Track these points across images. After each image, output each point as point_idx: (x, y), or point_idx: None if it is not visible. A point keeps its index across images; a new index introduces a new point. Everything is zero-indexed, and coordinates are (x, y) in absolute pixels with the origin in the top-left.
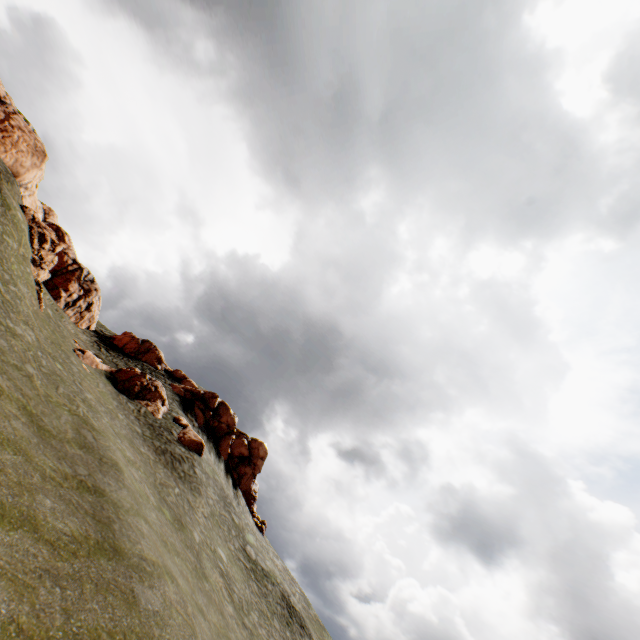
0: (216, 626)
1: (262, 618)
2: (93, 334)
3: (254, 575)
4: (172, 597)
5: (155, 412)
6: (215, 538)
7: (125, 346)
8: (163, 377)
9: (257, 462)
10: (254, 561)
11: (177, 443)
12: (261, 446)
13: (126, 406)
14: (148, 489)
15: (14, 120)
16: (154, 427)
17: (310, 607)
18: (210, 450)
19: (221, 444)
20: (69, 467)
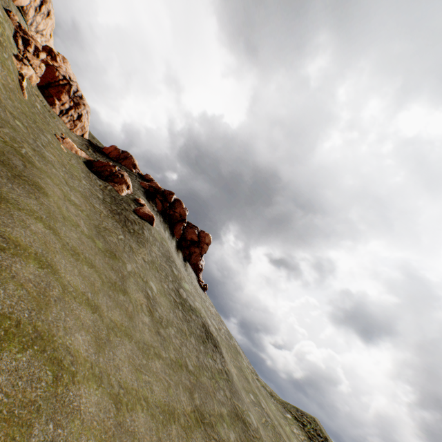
0: (114, 323)
1: (179, 333)
2: (85, 140)
3: (182, 307)
4: (22, 274)
5: (119, 191)
6: (150, 276)
7: (110, 153)
8: (135, 176)
9: (203, 246)
10: (184, 299)
11: (132, 212)
12: (207, 236)
13: (94, 180)
14: (84, 223)
15: None
16: (115, 199)
17: (231, 339)
18: (165, 229)
19: (175, 227)
20: None
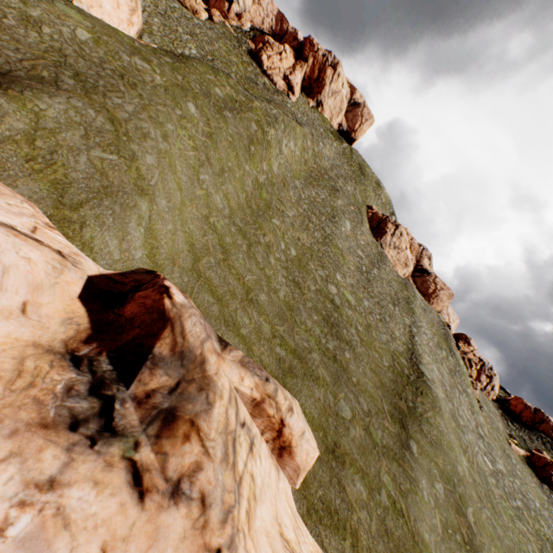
0: None
1: None
2: (496, 404)
3: None
4: None
5: None
6: None
7: (519, 413)
8: None
9: None
10: None
11: None
12: None
13: (550, 499)
14: None
15: (437, 284)
16: None
17: None
18: None
19: None
20: None
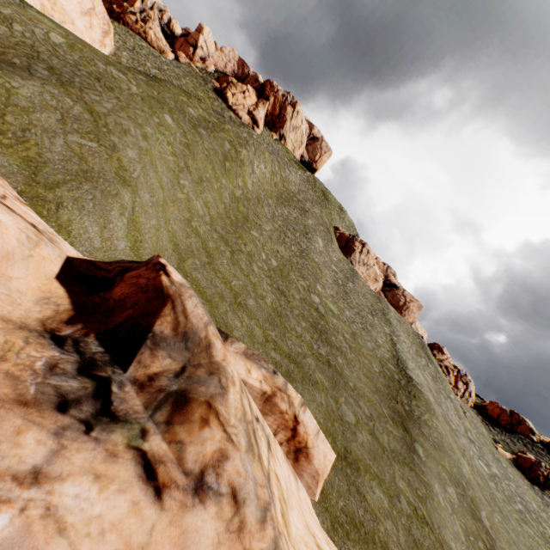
0: None
1: None
2: (475, 411)
3: None
4: None
5: None
6: None
7: (497, 417)
8: (543, 452)
9: None
10: None
11: None
12: None
13: (544, 500)
14: None
15: (406, 296)
16: None
17: None
18: None
19: None
20: None
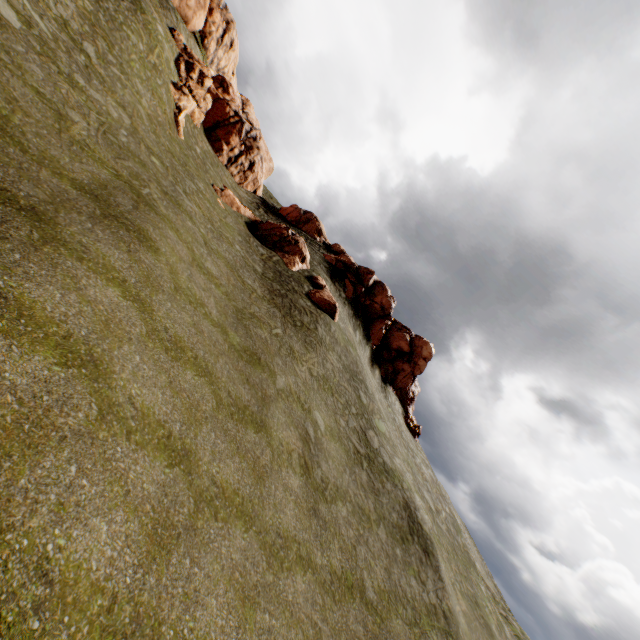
0: (219, 487)
1: (357, 515)
2: (257, 198)
3: (368, 464)
4: None
5: (289, 264)
6: (317, 401)
7: (287, 215)
8: (318, 247)
9: (417, 362)
10: (374, 450)
11: (303, 297)
12: (425, 346)
13: (254, 247)
14: (215, 303)
15: None
16: (281, 275)
17: (458, 534)
18: (356, 327)
19: (372, 327)
20: (2, 172)
